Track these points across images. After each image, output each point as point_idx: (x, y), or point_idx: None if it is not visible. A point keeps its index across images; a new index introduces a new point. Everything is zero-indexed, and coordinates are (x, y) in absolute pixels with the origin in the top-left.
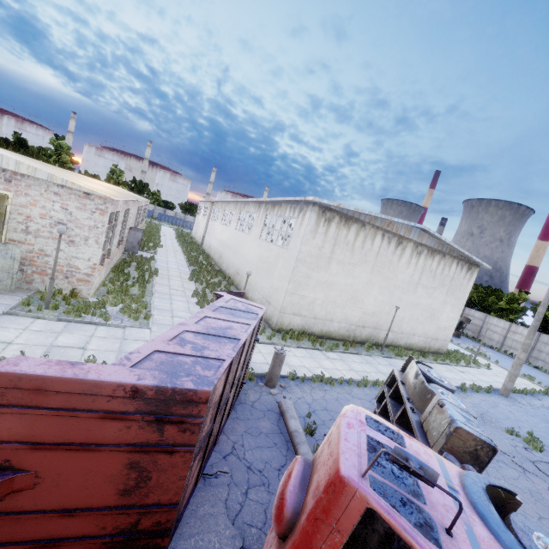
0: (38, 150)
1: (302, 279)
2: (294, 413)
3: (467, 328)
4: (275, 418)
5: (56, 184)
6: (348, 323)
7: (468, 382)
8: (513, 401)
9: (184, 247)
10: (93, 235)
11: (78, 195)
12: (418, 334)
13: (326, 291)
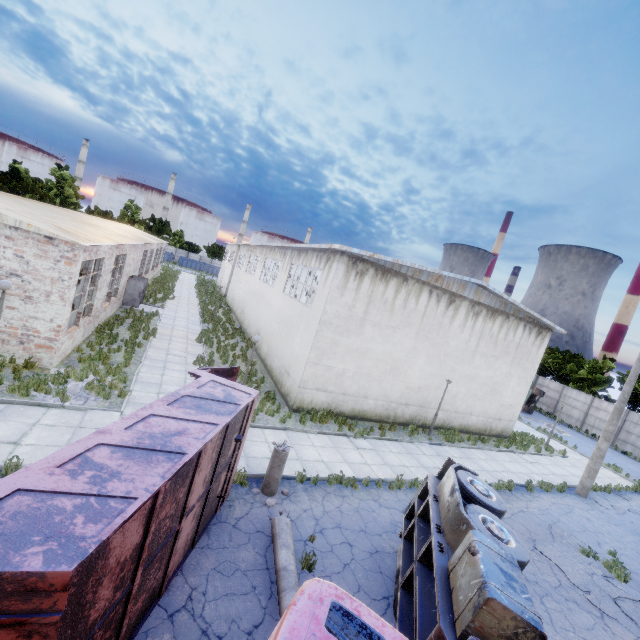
0: (34, 182)
1: (327, 345)
2: (289, 537)
3: (541, 402)
4: (264, 544)
5: (8, 225)
6: (387, 400)
7: (537, 477)
8: (593, 504)
9: (201, 299)
10: (58, 290)
11: (37, 239)
12: (476, 413)
13: (358, 360)
